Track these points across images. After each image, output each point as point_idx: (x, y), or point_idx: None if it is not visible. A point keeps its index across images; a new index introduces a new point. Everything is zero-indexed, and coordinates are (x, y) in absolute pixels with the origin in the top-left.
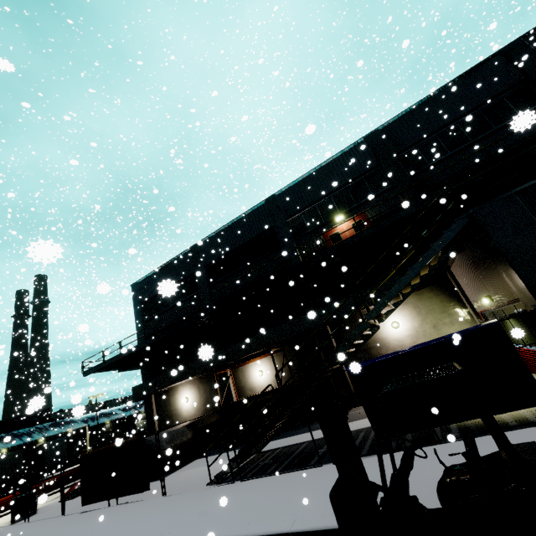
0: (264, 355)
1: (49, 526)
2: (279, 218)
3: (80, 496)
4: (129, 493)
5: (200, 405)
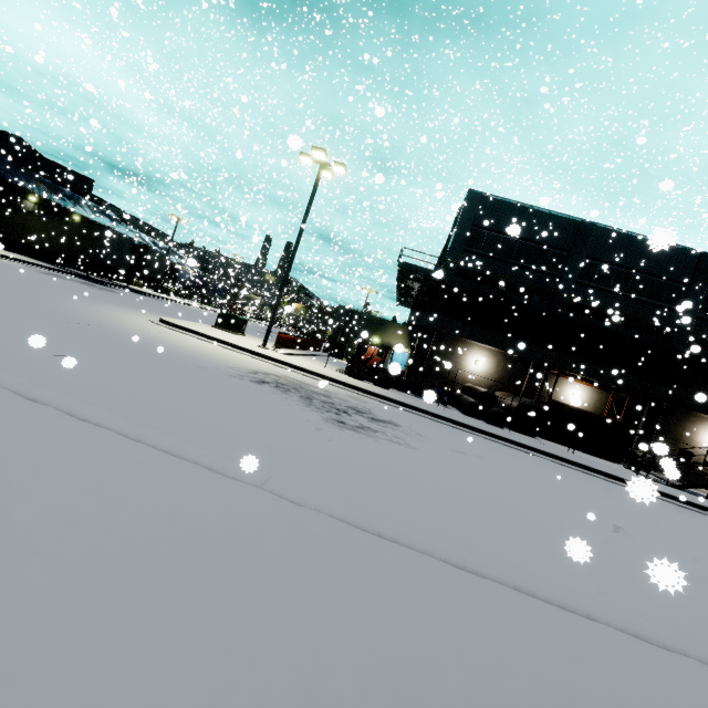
0: (591, 384)
1: (529, 441)
2: (702, 283)
3: (543, 430)
4: (602, 457)
5: (491, 377)
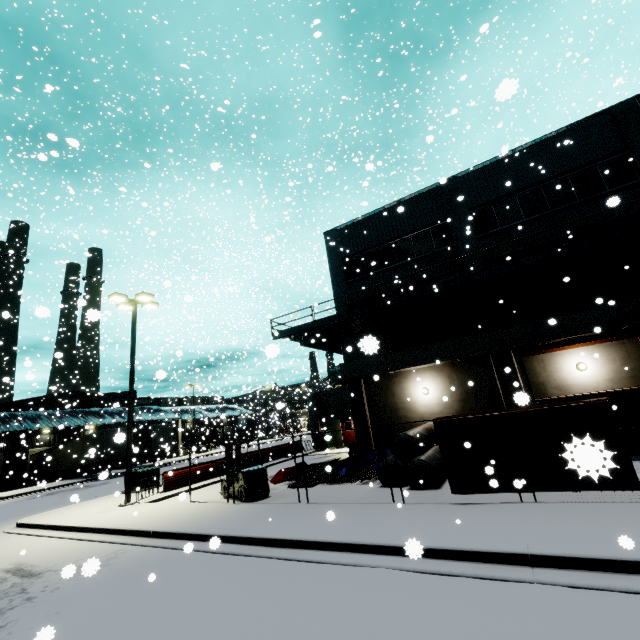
0: (593, 341)
1: (419, 514)
2: None
3: (451, 479)
4: (591, 488)
5: (452, 401)
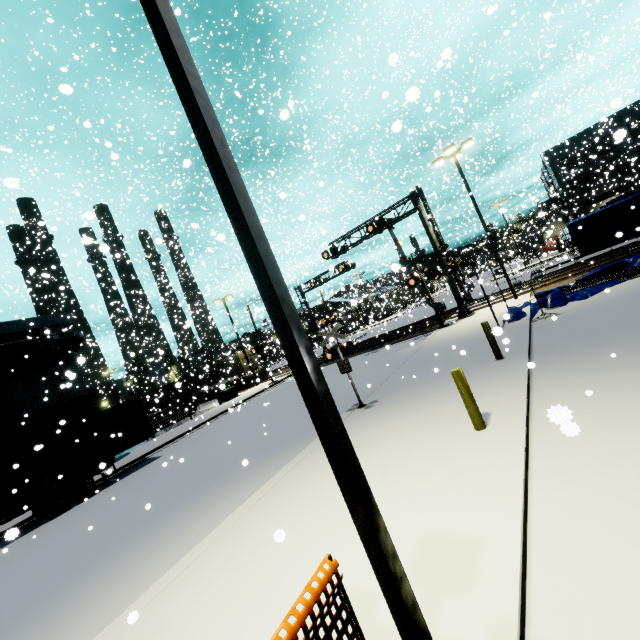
0: None
1: None
2: None
3: None
4: None
5: None
